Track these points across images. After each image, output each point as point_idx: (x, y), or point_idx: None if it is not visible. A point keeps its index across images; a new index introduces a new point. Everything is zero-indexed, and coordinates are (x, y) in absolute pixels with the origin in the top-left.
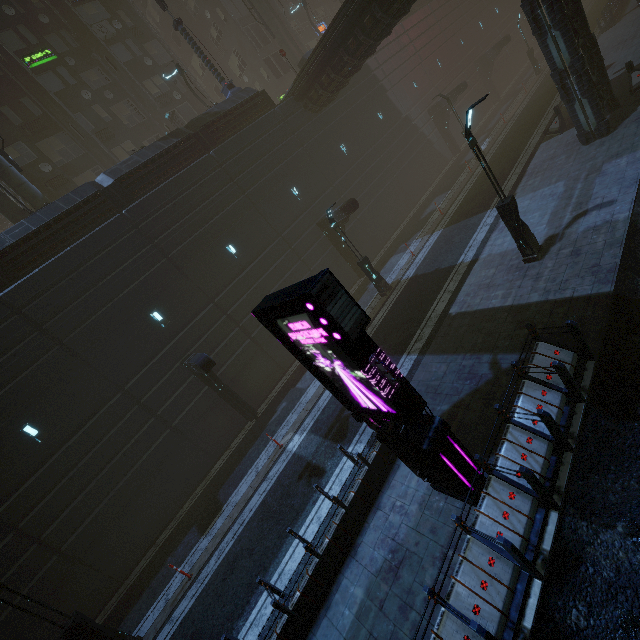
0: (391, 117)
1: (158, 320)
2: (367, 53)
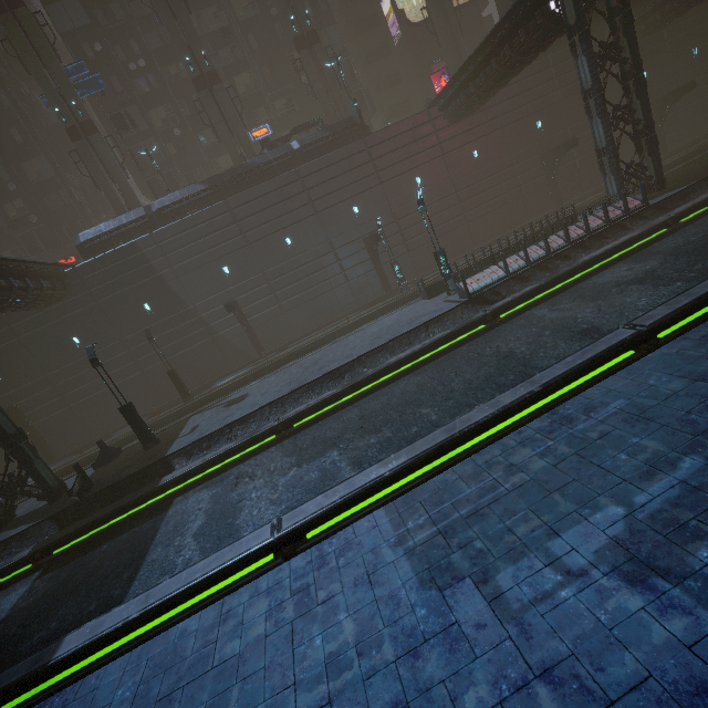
0: (166, 308)
1: None
2: None
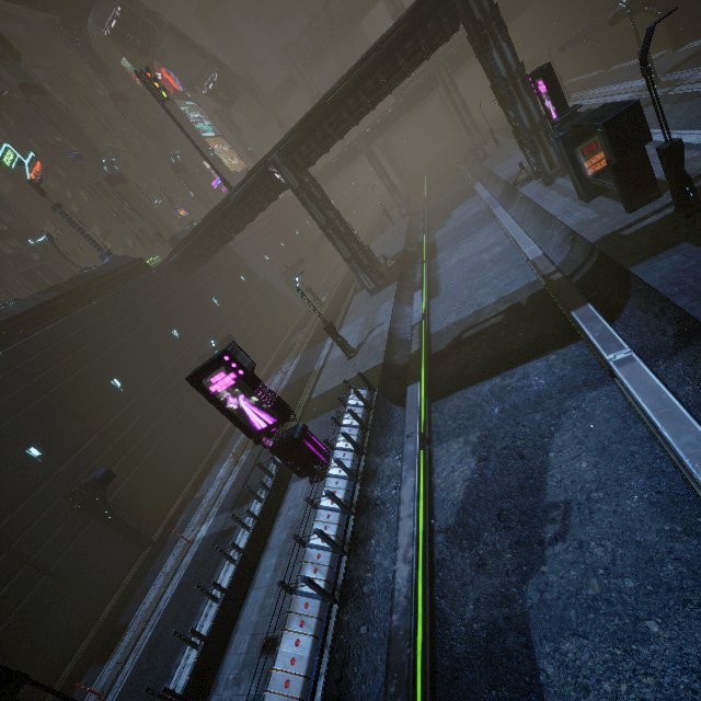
0: (252, 279)
1: (35, 456)
2: (229, 240)
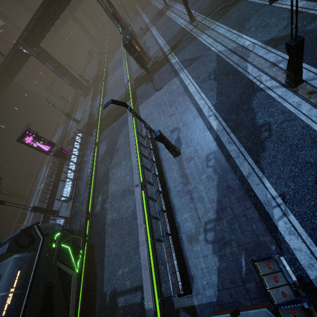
0: (31, 94)
1: None
2: (12, 80)
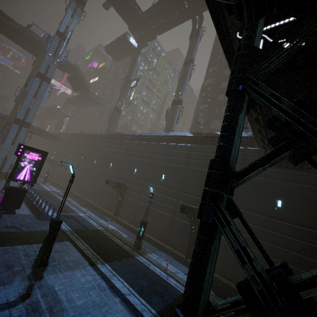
0: None
1: (135, 171)
2: None
